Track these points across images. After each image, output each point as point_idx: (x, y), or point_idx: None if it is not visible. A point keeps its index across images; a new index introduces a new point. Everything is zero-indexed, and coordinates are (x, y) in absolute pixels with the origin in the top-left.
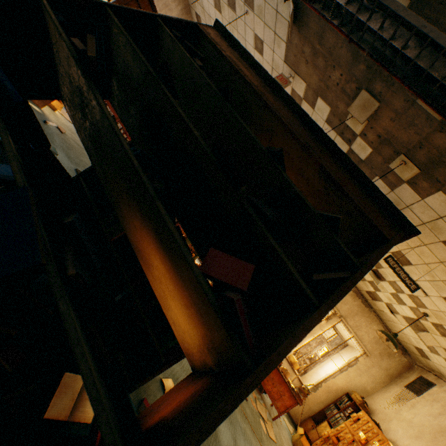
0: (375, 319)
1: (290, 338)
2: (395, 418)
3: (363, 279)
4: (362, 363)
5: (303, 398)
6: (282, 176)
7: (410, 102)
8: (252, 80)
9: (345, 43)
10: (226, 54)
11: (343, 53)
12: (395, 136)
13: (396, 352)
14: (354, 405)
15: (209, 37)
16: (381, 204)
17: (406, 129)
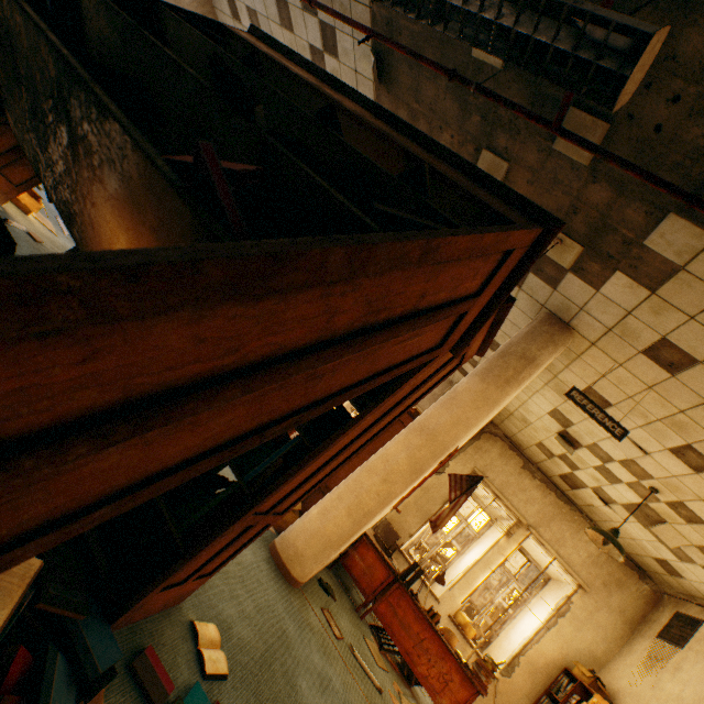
0: (584, 523)
1: (320, 238)
2: (654, 698)
3: (550, 455)
4: (578, 606)
5: (486, 680)
6: (338, 142)
7: (546, 151)
8: (301, 74)
9: (448, 93)
10: (263, 50)
11: (448, 106)
12: (539, 205)
13: (630, 576)
14: (581, 690)
15: (238, 35)
16: (503, 197)
17: (551, 192)
